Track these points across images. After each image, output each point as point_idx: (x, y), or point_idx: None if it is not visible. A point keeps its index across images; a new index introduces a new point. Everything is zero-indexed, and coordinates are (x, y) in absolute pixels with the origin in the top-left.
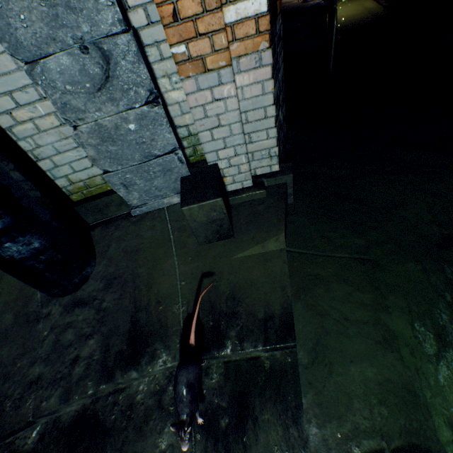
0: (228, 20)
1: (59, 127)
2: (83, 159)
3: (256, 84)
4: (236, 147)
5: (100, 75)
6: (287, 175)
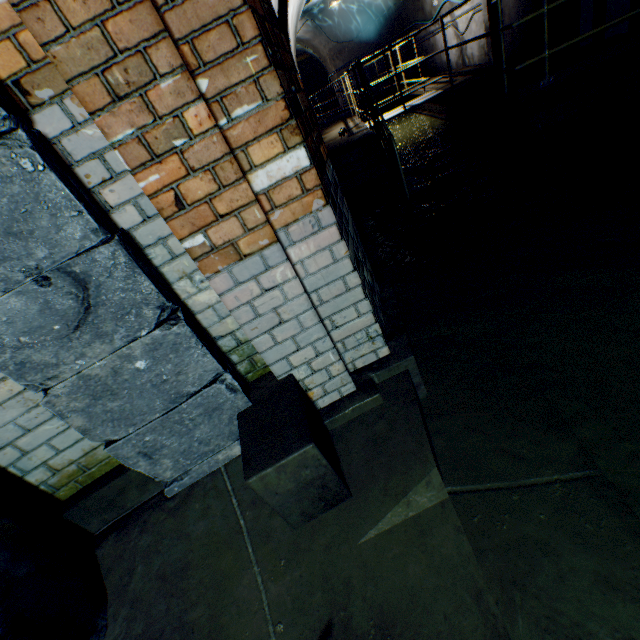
0: (260, 186)
1: (24, 392)
2: (70, 428)
3: (321, 252)
4: (316, 343)
5: (76, 307)
6: (404, 358)
